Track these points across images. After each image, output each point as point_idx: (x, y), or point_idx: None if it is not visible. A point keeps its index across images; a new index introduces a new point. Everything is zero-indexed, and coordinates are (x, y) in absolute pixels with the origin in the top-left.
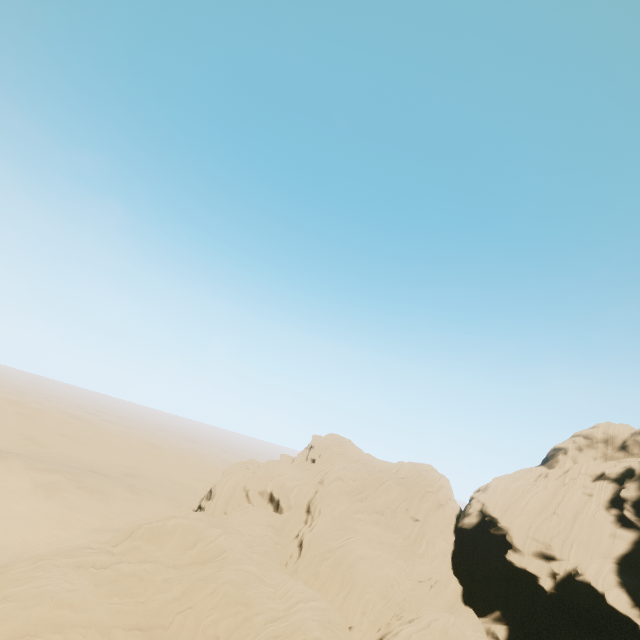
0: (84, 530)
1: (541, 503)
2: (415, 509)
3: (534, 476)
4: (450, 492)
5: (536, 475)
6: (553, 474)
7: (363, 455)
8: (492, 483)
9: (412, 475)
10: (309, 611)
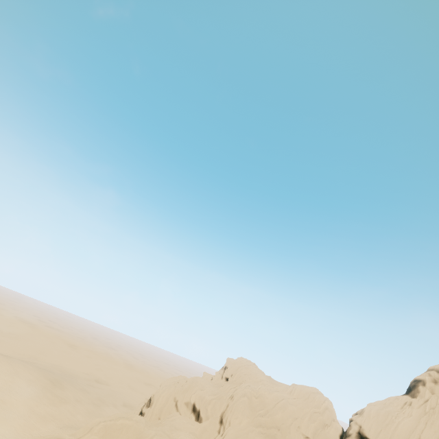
0: (57, 426)
1: (407, 428)
2: (305, 427)
3: (400, 403)
4: (333, 413)
5: (402, 403)
6: (415, 403)
7: (264, 376)
8: (366, 407)
9: (302, 396)
10: None
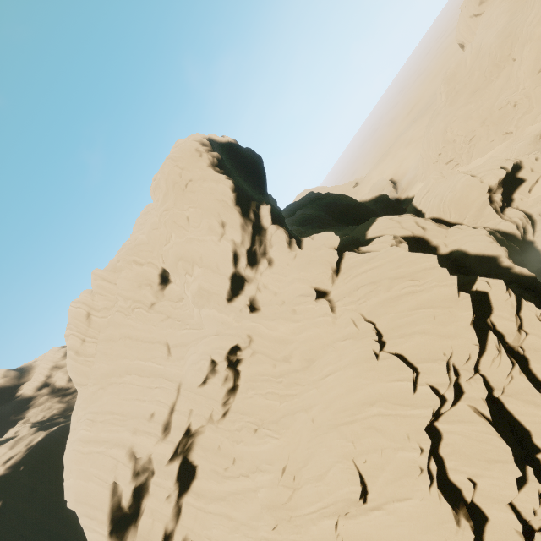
0: None
1: None
2: None
3: None
4: None
5: None
6: None
7: None
8: None
9: None
10: None
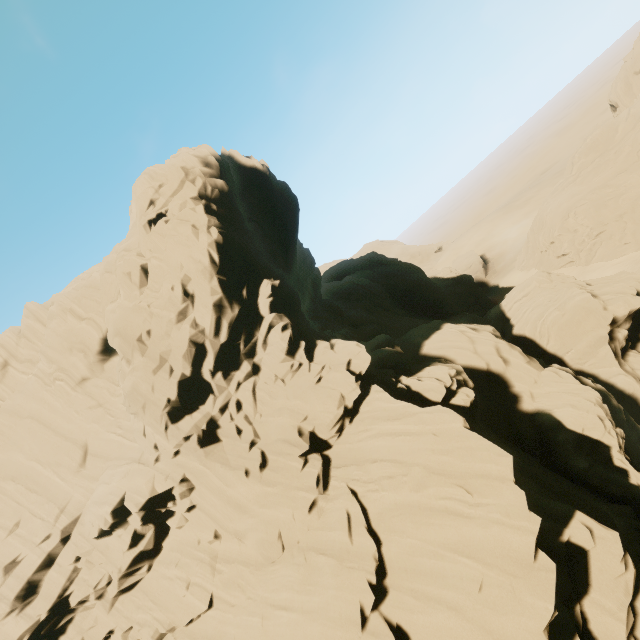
0: None
1: None
2: None
3: None
4: None
5: None
6: None
7: None
8: None
9: None
10: None
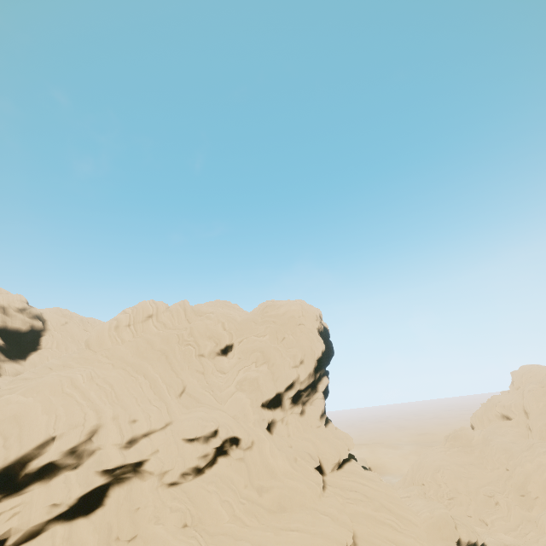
0: None
1: None
2: None
3: None
4: None
5: None
6: None
7: None
8: None
9: None
10: (539, 445)
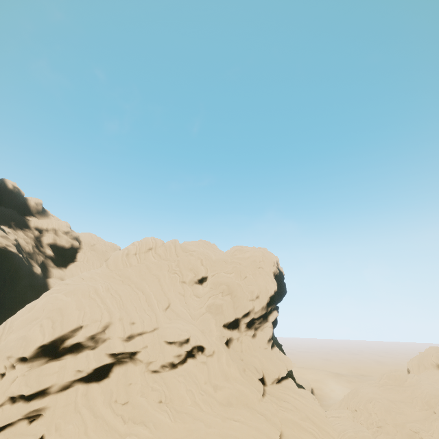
0: None
1: None
2: None
3: None
4: None
5: None
6: None
7: None
8: None
9: None
10: None
